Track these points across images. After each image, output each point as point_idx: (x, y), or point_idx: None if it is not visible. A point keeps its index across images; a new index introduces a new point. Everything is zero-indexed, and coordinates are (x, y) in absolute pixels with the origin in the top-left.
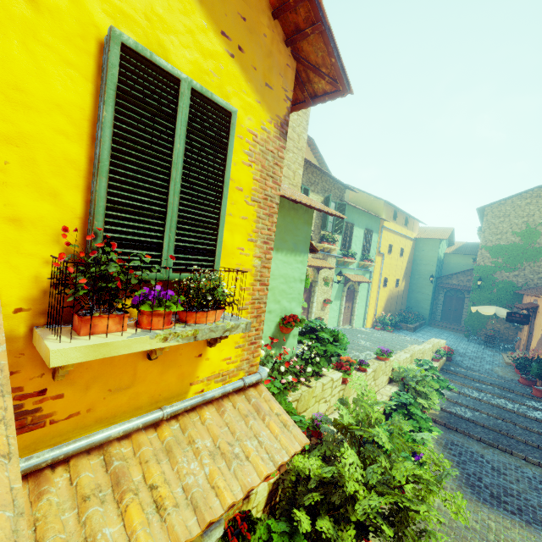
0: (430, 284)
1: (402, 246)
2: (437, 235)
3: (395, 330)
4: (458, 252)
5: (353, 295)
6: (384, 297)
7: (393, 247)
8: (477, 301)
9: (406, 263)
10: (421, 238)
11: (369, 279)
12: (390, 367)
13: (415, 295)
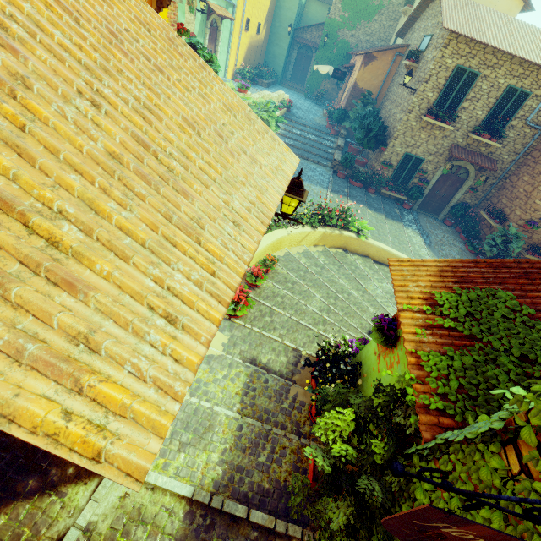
0: (288, 37)
1: None
2: None
3: (252, 85)
4: None
5: (216, 35)
6: (245, 45)
7: None
8: (320, 61)
9: (270, 3)
10: None
11: (232, 16)
12: (247, 101)
13: (273, 48)
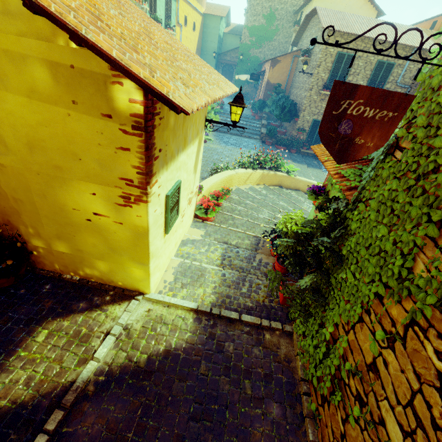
0: (214, 60)
1: (194, 20)
2: (219, 13)
3: None
4: (232, 33)
5: None
6: None
7: (188, 20)
8: (239, 73)
9: (198, 39)
10: (208, 14)
11: None
12: None
13: None
